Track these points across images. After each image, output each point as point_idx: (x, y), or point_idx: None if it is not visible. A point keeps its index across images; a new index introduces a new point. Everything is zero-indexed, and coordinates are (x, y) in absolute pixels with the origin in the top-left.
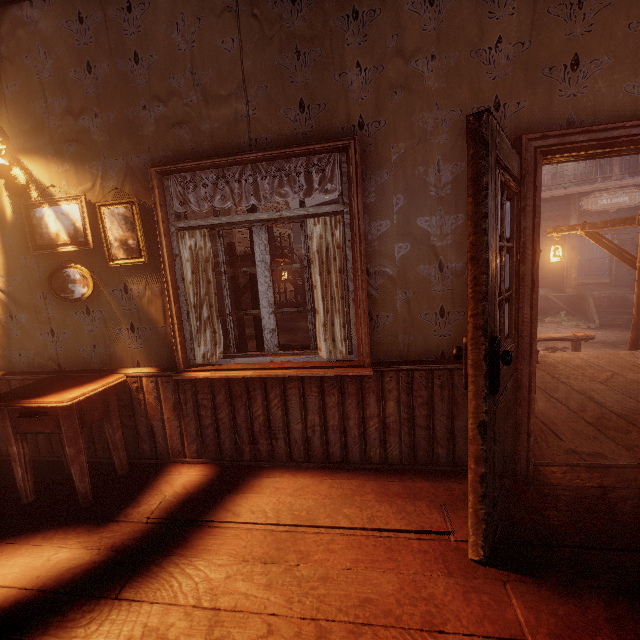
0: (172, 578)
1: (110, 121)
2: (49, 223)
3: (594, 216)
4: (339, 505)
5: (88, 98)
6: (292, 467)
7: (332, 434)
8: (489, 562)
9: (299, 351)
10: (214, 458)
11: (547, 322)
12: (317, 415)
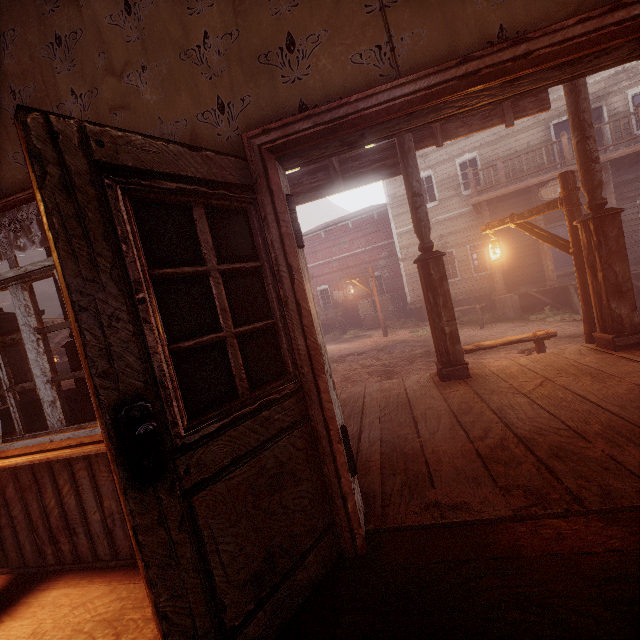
0: None
1: None
2: None
3: None
4: (96, 632)
5: None
6: (99, 568)
7: None
8: None
9: (84, 423)
10: (18, 566)
11: (532, 320)
12: (113, 500)
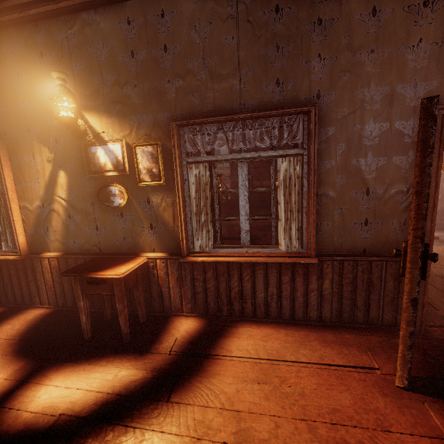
0: (201, 390)
1: (144, 90)
2: (100, 156)
3: None
4: (297, 347)
5: (130, 74)
6: (256, 321)
7: (284, 300)
8: (409, 388)
9: (264, 245)
10: (202, 313)
11: None
12: (275, 288)
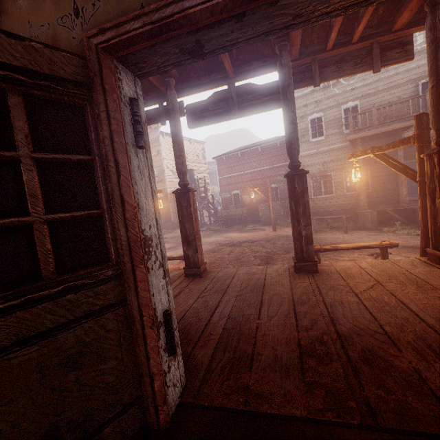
0: None
1: None
2: None
3: None
4: None
5: None
6: None
7: None
8: None
9: None
10: None
11: (384, 231)
12: None
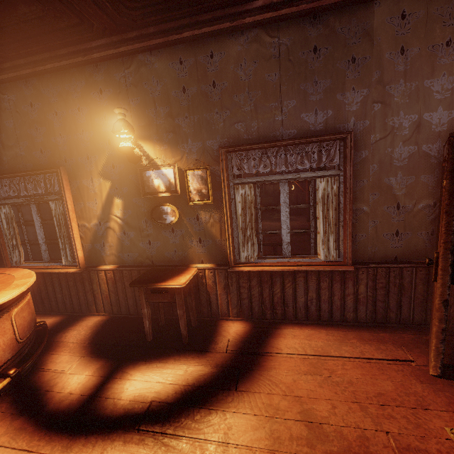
0: (263, 381)
1: (195, 121)
2: (154, 180)
3: None
4: (339, 345)
5: (182, 107)
6: (297, 323)
7: (323, 304)
8: (442, 376)
9: (304, 255)
10: (247, 317)
11: None
12: (314, 293)
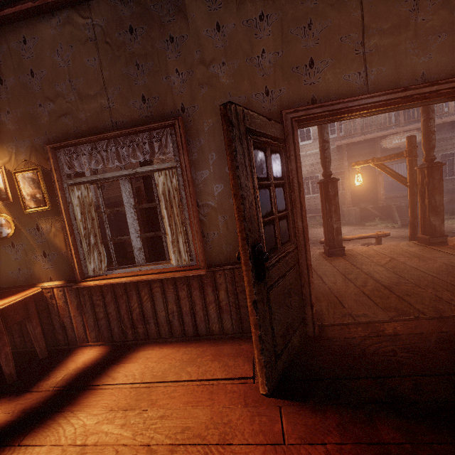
0: (59, 427)
1: (18, 115)
2: None
3: (393, 151)
4: (185, 365)
5: (2, 101)
6: (161, 342)
7: (186, 317)
8: (273, 394)
9: (159, 261)
10: (108, 341)
11: (367, 225)
12: (174, 304)
